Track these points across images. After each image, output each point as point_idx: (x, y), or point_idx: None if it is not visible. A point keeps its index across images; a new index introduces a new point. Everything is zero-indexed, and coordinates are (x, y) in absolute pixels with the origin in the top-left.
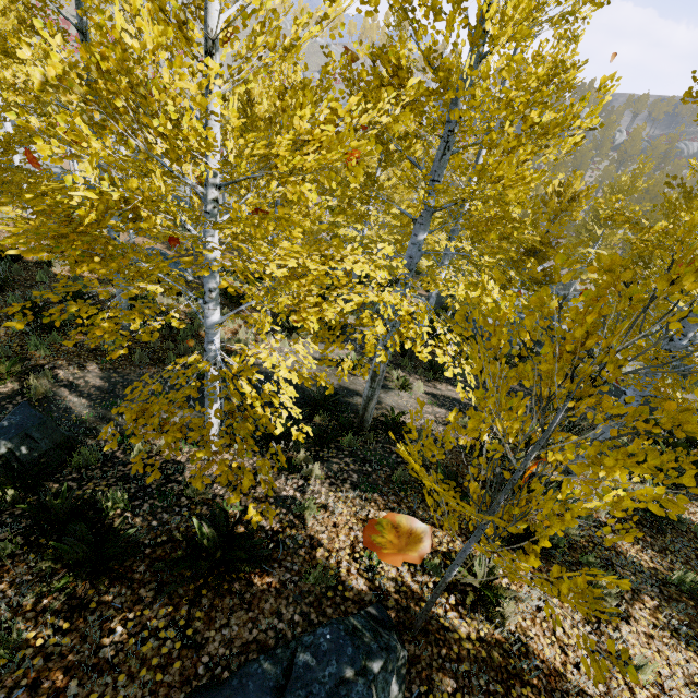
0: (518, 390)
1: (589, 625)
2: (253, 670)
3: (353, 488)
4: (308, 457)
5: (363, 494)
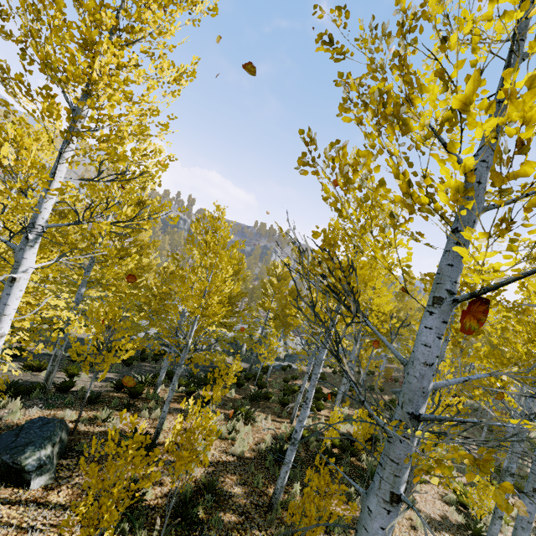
0: (151, 370)
1: (149, 423)
2: (4, 434)
3: (41, 408)
4: (10, 401)
5: (47, 409)
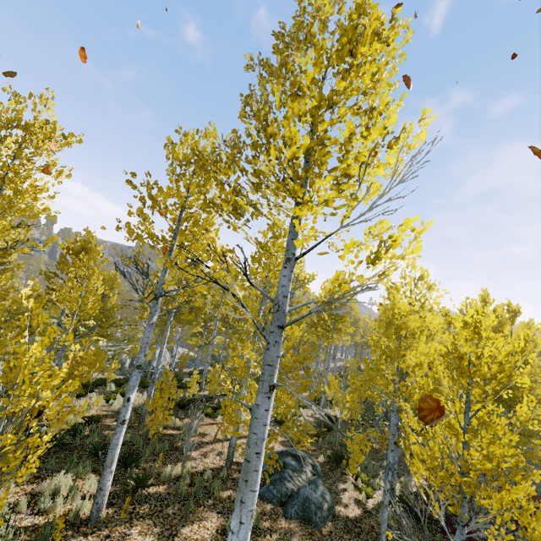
0: None
1: None
2: None
3: None
4: None
5: None
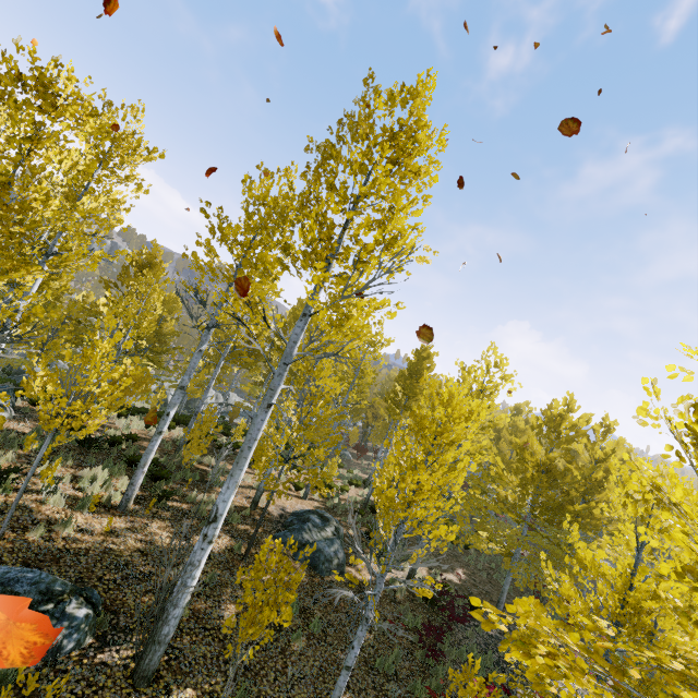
0: None
1: None
2: None
3: None
4: None
5: None
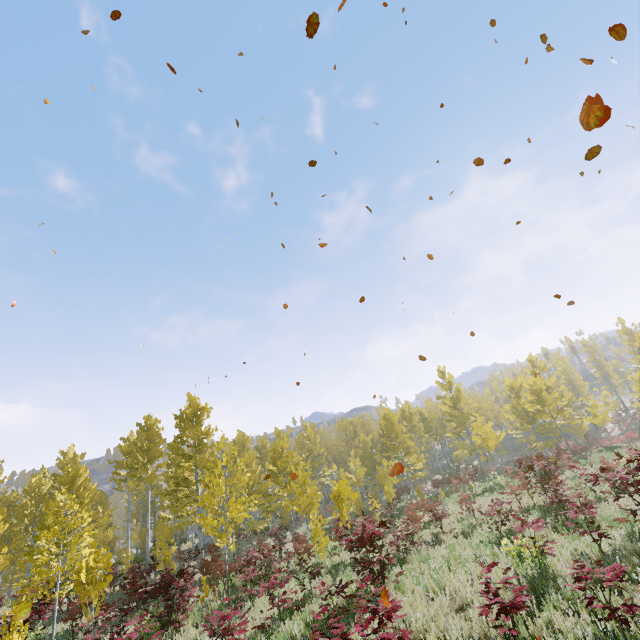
0: None
1: None
2: None
3: None
4: None
5: None
